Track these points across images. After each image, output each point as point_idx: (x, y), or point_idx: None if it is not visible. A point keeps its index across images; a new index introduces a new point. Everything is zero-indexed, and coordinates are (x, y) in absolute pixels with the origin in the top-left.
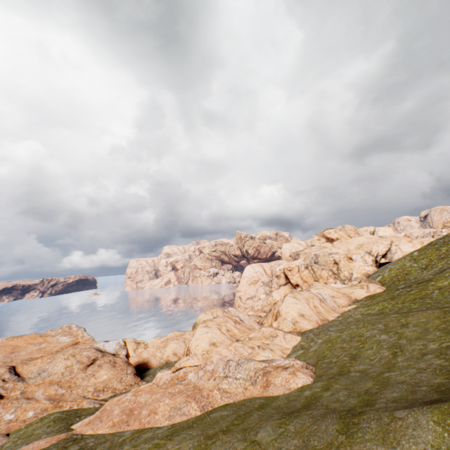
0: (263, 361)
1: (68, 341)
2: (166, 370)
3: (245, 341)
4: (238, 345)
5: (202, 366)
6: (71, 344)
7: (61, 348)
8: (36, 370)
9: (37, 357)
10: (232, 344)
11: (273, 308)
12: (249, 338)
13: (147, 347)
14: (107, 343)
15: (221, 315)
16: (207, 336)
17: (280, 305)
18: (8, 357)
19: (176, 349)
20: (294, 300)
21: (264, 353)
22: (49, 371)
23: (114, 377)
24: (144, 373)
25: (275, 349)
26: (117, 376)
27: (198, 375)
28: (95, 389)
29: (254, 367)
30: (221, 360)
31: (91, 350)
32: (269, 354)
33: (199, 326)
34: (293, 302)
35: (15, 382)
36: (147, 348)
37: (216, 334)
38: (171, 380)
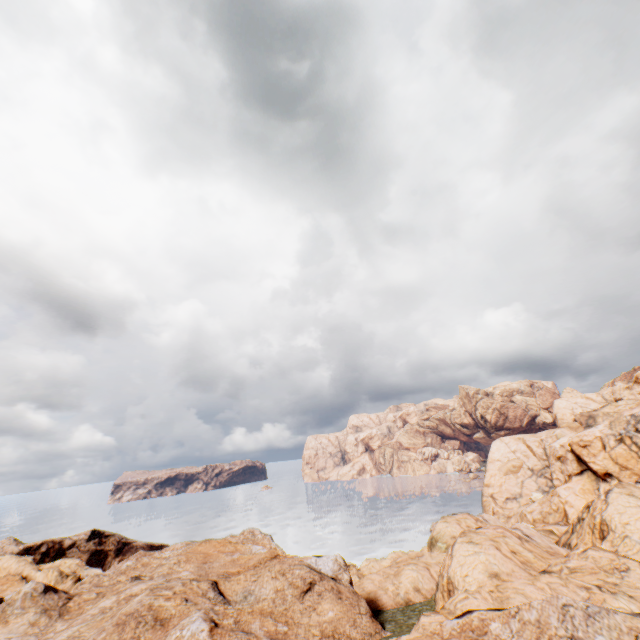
0: (639, 616)
1: (265, 552)
2: (432, 613)
3: (564, 574)
4: (552, 580)
5: (511, 611)
6: (269, 557)
7: (258, 561)
8: (241, 590)
9: (233, 572)
10: (539, 577)
11: (586, 515)
12: (570, 569)
13: (361, 574)
14: (319, 559)
15: (473, 526)
16: (479, 559)
17: (604, 509)
18: (201, 568)
19: (417, 581)
20: (633, 500)
21: (616, 601)
22: (256, 594)
23: (344, 616)
24: (378, 617)
25: (639, 597)
26: (347, 615)
27: (510, 627)
28: (322, 632)
29: (626, 625)
30: (549, 603)
31: (304, 568)
32: (629, 604)
33: (457, 541)
34: (632, 504)
35: (225, 605)
36: (361, 575)
37: (494, 557)
38: (461, 630)
